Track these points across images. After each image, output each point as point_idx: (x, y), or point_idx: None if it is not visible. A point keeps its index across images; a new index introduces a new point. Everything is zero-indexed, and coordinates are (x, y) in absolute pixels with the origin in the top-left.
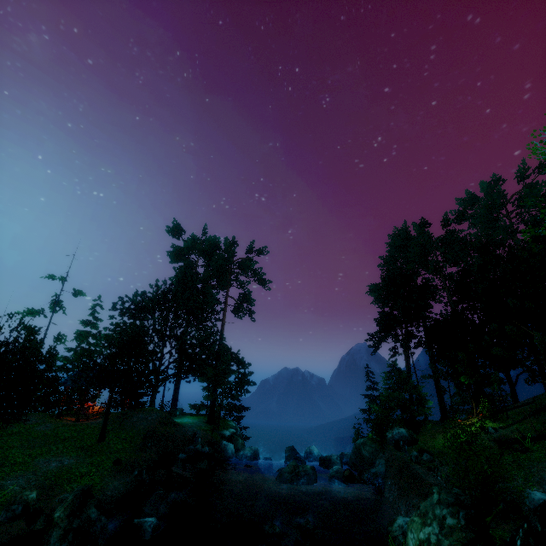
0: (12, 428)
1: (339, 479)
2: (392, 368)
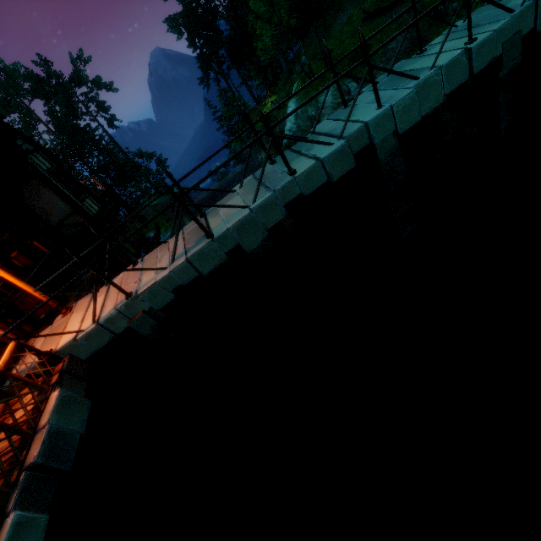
0: None
1: (236, 165)
2: (220, 91)
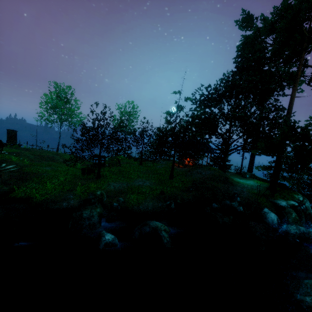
0: (148, 164)
1: None
2: None
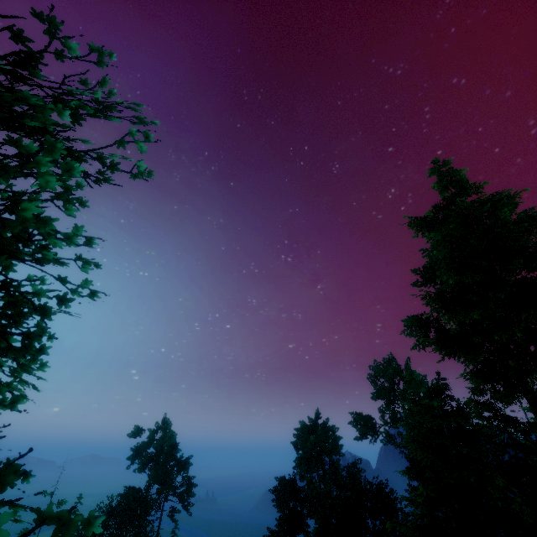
0: None
1: None
2: None
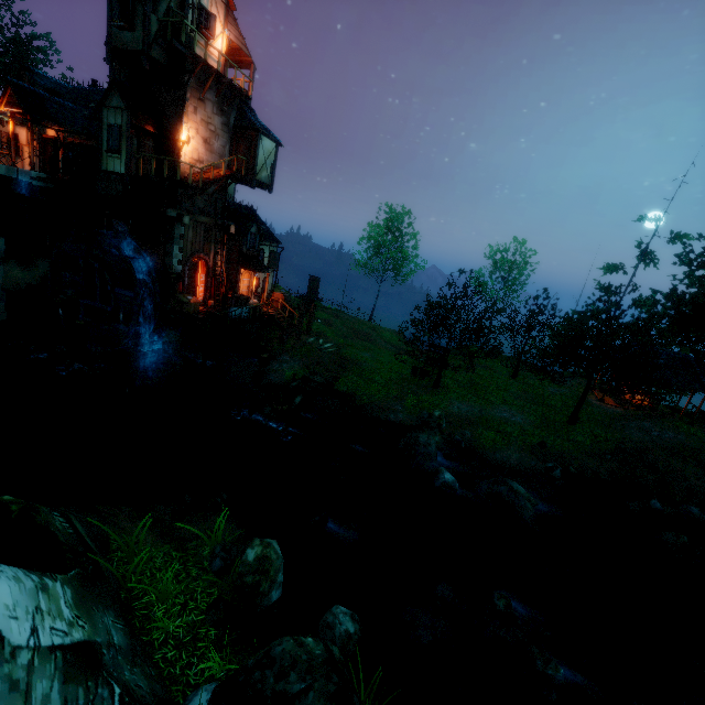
0: (530, 379)
1: None
2: None
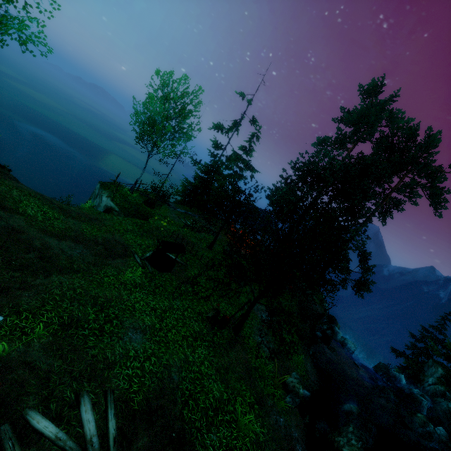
0: (216, 245)
1: None
2: None
